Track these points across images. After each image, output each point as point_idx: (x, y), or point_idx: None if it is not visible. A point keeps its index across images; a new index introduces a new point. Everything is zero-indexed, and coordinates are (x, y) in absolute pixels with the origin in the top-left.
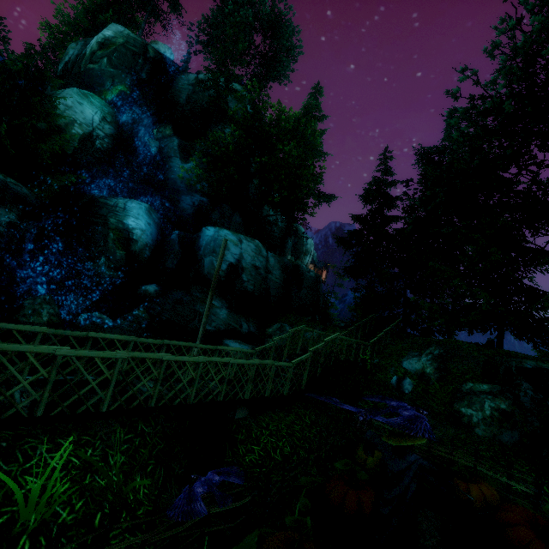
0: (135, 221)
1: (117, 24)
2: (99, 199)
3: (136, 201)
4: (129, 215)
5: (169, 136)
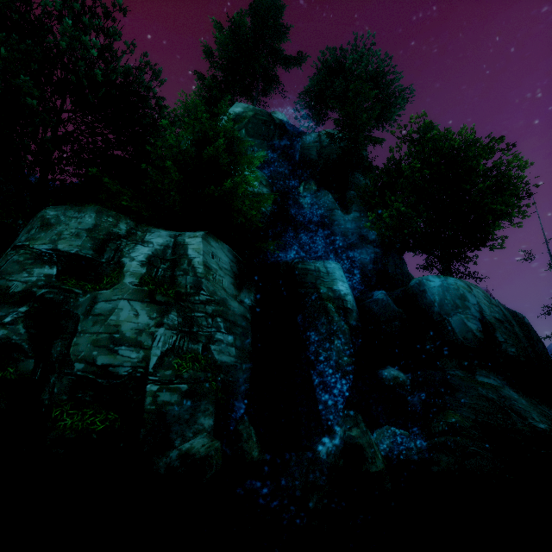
0: (343, 285)
1: (241, 102)
2: (296, 265)
3: (330, 261)
4: (335, 279)
5: (317, 191)
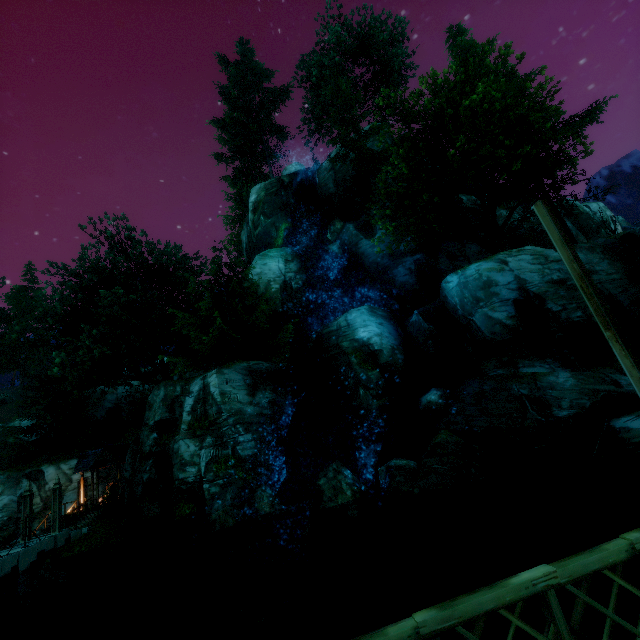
0: (365, 331)
1: (255, 186)
2: (322, 332)
3: (353, 309)
4: (357, 328)
5: (342, 229)
